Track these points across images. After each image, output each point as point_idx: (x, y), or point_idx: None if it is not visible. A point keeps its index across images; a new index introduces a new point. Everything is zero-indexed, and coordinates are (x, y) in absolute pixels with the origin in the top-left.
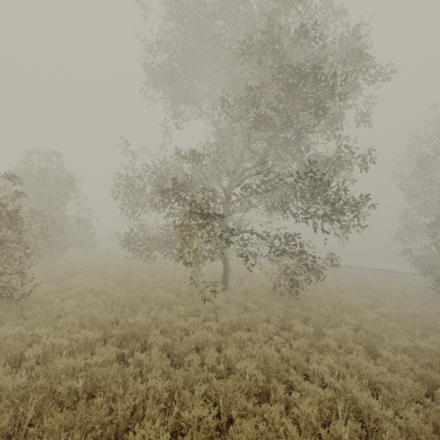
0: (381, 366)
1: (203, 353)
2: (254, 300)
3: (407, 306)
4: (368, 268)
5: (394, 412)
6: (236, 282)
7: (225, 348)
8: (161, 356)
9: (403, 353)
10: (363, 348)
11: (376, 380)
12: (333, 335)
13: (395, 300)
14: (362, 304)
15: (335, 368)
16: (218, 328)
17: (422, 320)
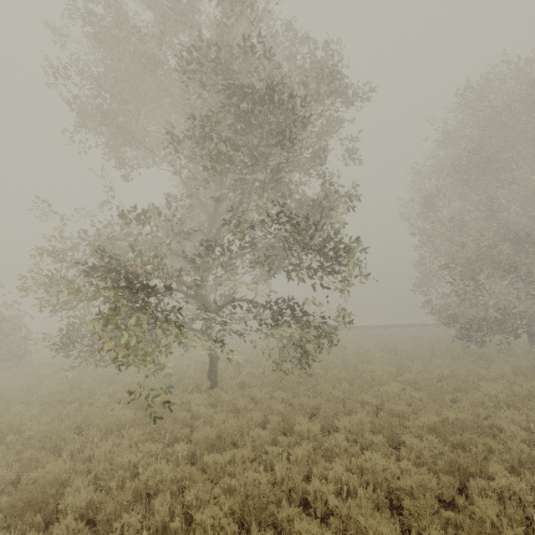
0: (403, 461)
1: (154, 504)
2: (250, 394)
3: (435, 366)
4: (395, 325)
5: (420, 533)
6: (230, 373)
7: (187, 488)
8: (75, 530)
9: (430, 432)
10: (383, 438)
11: (397, 485)
12: (347, 426)
13: (423, 360)
14: (386, 374)
15: (345, 479)
16: (190, 451)
17: (451, 382)
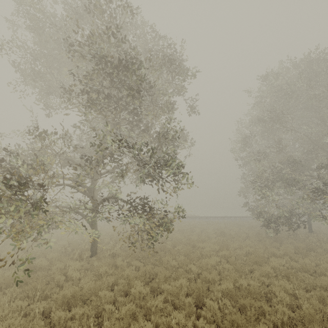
0: (199, 320)
1: None
2: (115, 262)
3: (245, 245)
4: (229, 217)
5: None
6: (109, 246)
7: None
8: None
9: (227, 296)
10: (192, 300)
11: None
12: (169, 290)
13: (240, 241)
14: (212, 250)
15: None
16: (50, 307)
17: (251, 257)
